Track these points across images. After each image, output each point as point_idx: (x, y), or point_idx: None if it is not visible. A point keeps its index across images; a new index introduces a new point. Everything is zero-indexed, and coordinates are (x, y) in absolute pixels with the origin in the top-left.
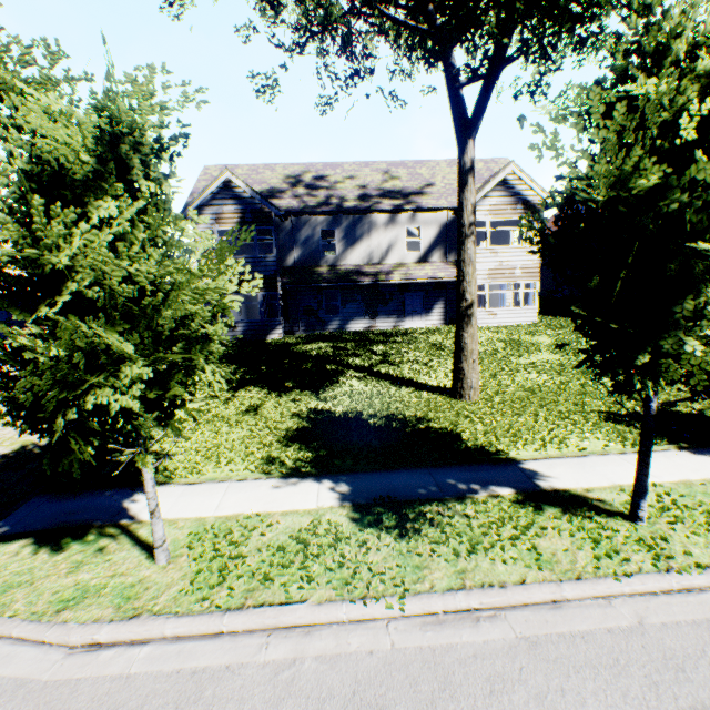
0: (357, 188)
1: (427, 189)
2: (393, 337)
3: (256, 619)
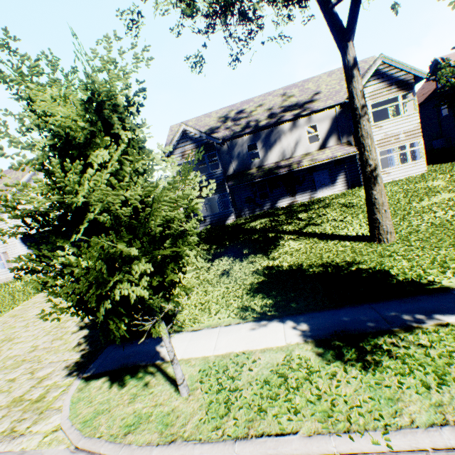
0: (266, 111)
1: (315, 96)
2: (311, 206)
3: (260, 449)
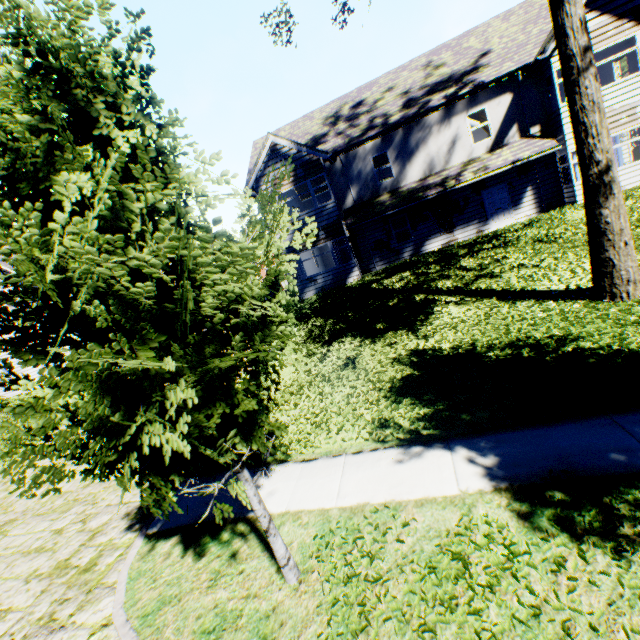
0: (399, 97)
1: (482, 60)
2: (480, 246)
3: None
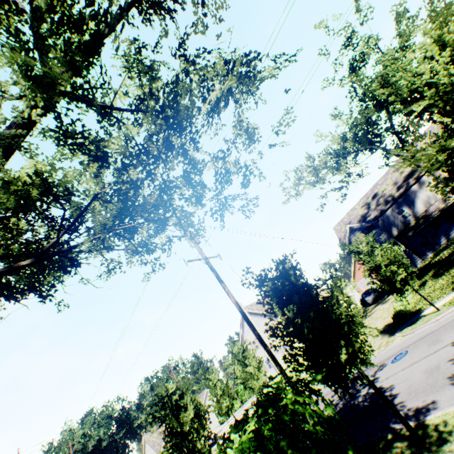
0: (392, 186)
1: None
2: None
3: None
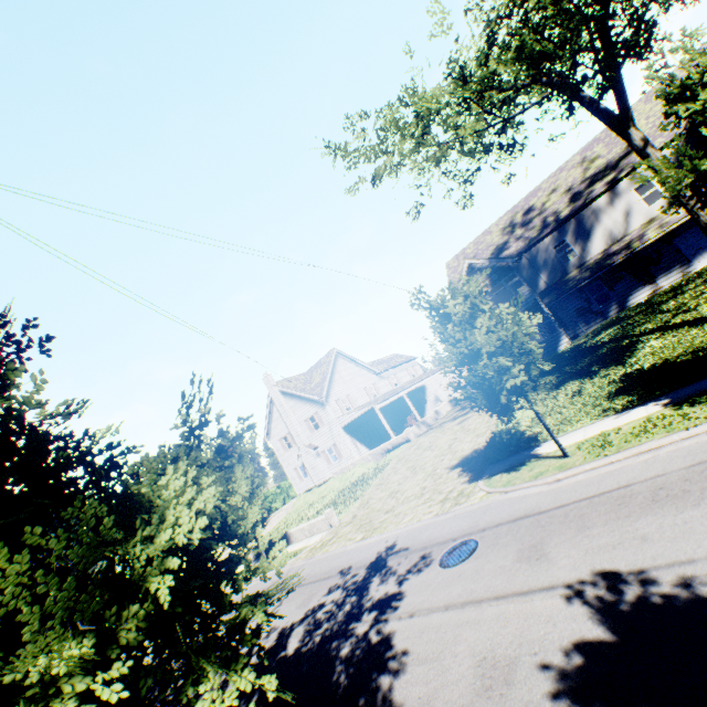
0: (563, 195)
1: None
2: (682, 288)
3: (626, 452)
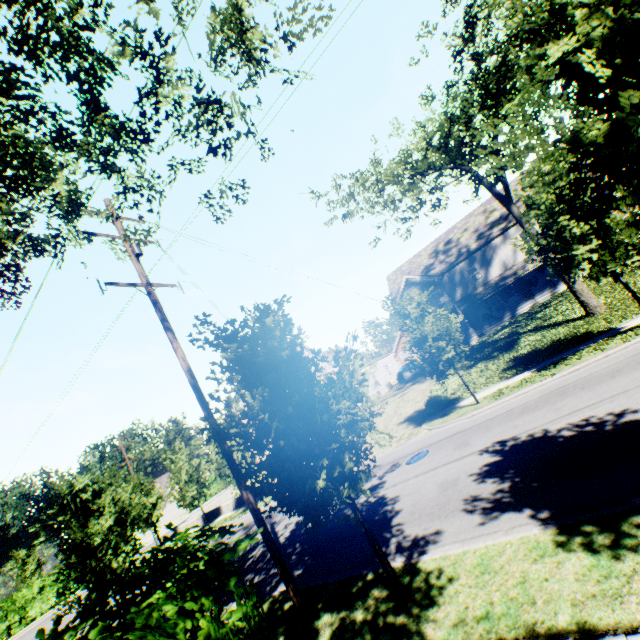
0: (472, 234)
1: (517, 204)
2: (550, 303)
3: (511, 395)
